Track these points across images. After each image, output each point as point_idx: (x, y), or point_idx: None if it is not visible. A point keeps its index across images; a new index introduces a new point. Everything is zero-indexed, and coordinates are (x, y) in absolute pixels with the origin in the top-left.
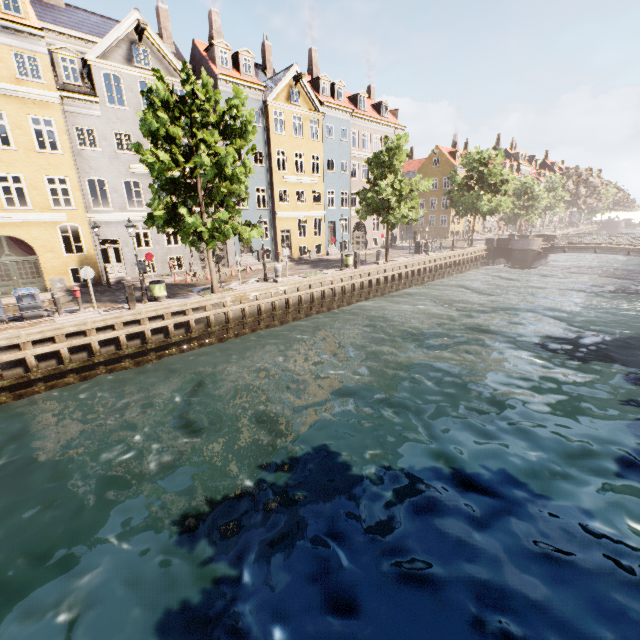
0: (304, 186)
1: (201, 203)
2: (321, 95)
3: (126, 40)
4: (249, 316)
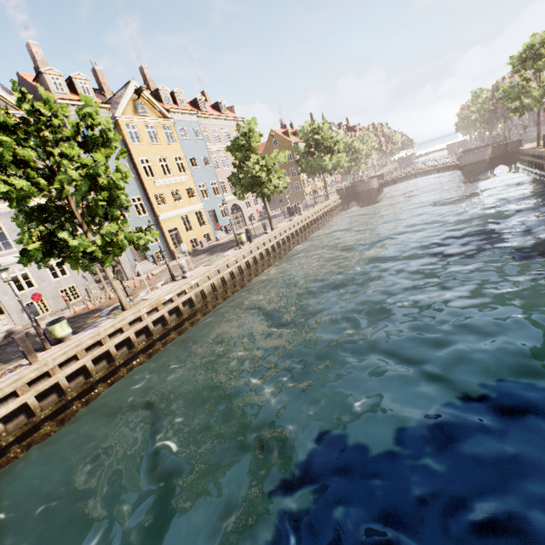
0: (176, 186)
1: (81, 223)
2: (165, 104)
3: None
4: (171, 320)
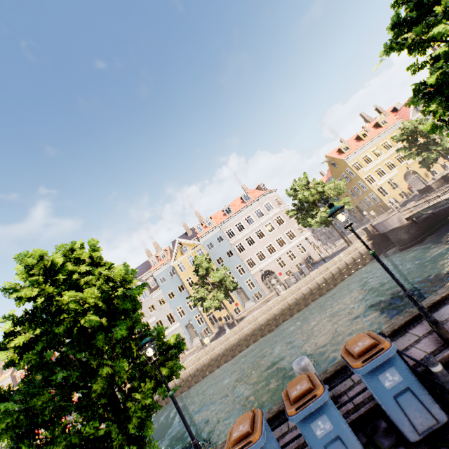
0: None
1: None
2: (199, 233)
3: None
4: None
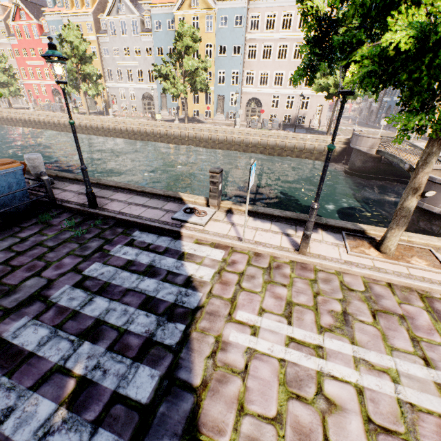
0: None
1: (79, 78)
2: None
3: (117, 3)
4: (94, 128)
